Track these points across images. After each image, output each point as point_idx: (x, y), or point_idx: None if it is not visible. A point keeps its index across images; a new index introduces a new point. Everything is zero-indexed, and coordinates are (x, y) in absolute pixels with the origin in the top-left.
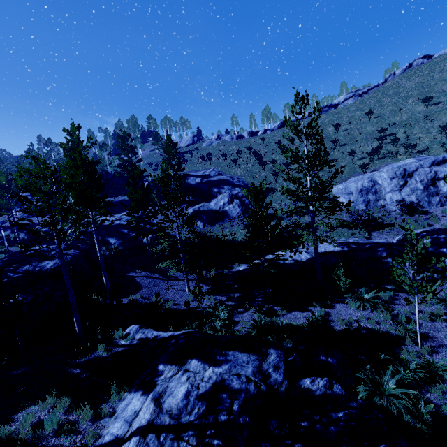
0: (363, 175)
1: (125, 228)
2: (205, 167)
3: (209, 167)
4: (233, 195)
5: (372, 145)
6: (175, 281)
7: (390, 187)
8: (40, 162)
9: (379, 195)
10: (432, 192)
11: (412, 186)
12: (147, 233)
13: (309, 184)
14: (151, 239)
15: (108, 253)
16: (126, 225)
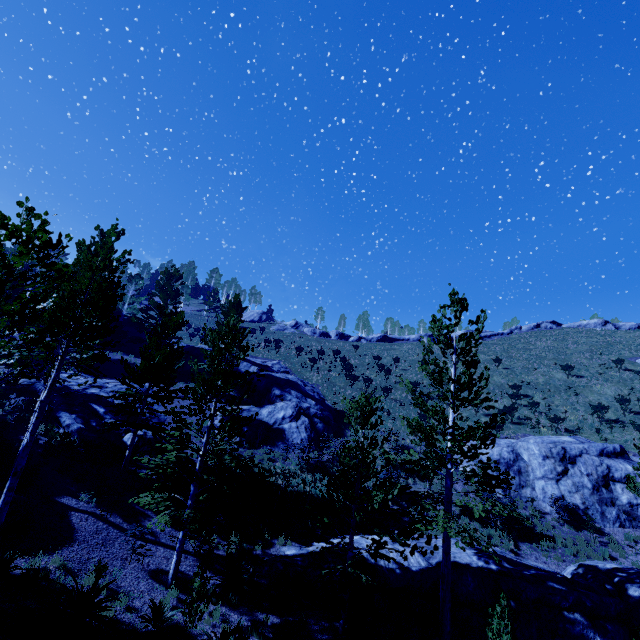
0: (497, 439)
1: (102, 405)
2: (268, 355)
3: (274, 357)
4: (302, 408)
5: (502, 402)
6: (151, 545)
7: (542, 470)
8: (38, 218)
9: (525, 478)
10: (605, 498)
11: (575, 478)
12: (141, 425)
13: (451, 423)
14: (139, 440)
15: (44, 441)
16: (106, 400)
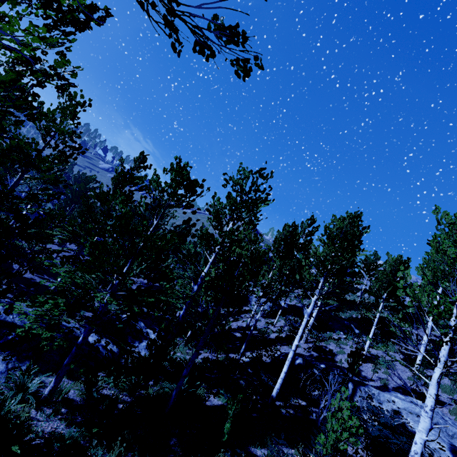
0: None
1: None
2: None
3: None
4: None
5: None
6: None
7: None
8: None
9: None
10: None
11: None
12: None
13: None
14: None
15: None
16: None
